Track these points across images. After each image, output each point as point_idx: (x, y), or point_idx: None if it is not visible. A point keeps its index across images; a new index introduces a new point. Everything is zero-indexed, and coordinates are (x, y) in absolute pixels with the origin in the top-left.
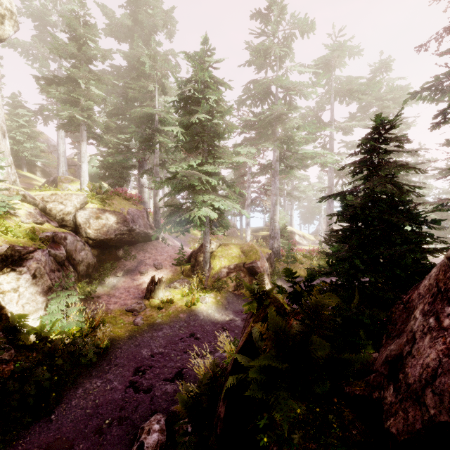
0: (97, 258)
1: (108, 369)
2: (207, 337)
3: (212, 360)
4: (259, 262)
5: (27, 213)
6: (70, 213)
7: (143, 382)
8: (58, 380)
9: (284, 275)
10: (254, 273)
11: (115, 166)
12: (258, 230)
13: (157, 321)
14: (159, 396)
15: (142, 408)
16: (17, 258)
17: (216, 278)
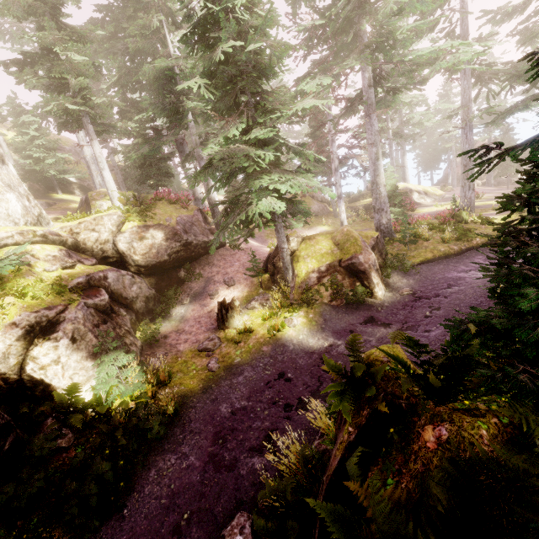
0: (157, 286)
1: (182, 438)
2: (300, 375)
3: (300, 449)
4: (361, 256)
5: (51, 258)
6: (108, 241)
7: (225, 454)
8: (125, 464)
9: (400, 342)
10: (356, 272)
11: (148, 161)
12: (357, 199)
13: (236, 361)
14: (245, 475)
15: (225, 496)
16: (46, 324)
17: (304, 288)
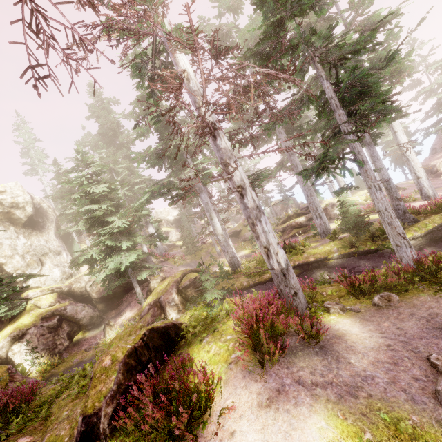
0: (105, 308)
1: None
2: None
3: None
4: (162, 296)
5: (47, 302)
6: (83, 287)
7: None
8: None
9: None
10: (162, 306)
11: None
12: (286, 221)
13: (85, 359)
14: None
15: None
16: (21, 335)
17: (142, 316)
